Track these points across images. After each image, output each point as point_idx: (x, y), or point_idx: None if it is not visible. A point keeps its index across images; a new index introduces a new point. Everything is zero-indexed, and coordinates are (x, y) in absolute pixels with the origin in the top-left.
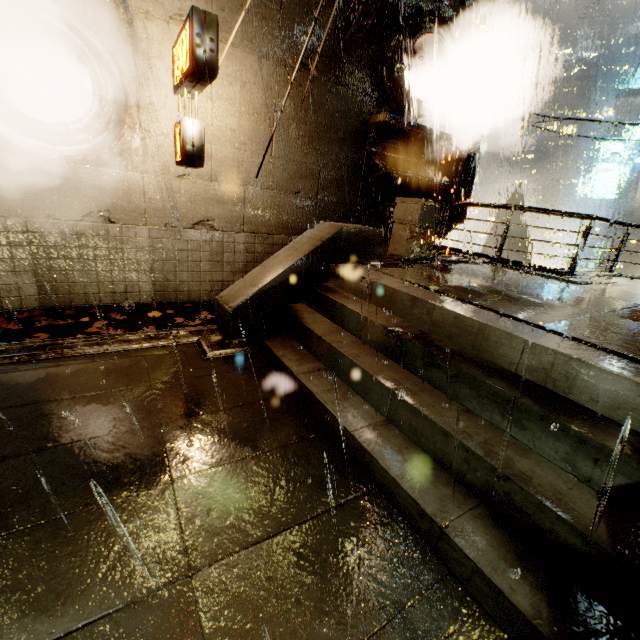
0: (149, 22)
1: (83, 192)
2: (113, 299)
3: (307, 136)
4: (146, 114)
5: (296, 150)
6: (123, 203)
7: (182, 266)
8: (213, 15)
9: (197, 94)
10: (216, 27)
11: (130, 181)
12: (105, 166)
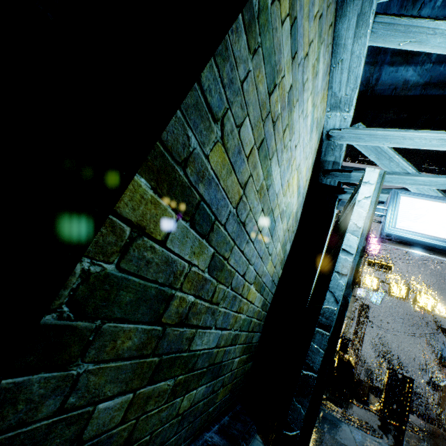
0: None
1: None
2: None
3: None
4: None
5: None
6: None
7: None
8: None
9: None
10: None
11: None
12: None
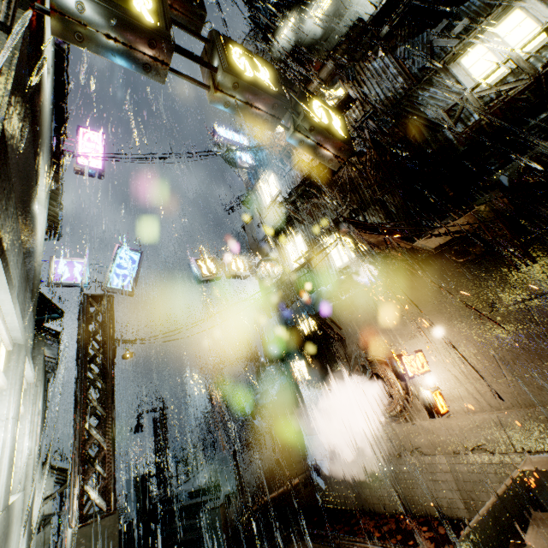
0: (402, 345)
1: (406, 438)
2: (443, 512)
3: (531, 350)
4: (417, 386)
5: (527, 365)
6: (425, 441)
7: (478, 486)
8: (396, 355)
9: (422, 376)
10: (399, 359)
11: (423, 426)
12: (410, 421)
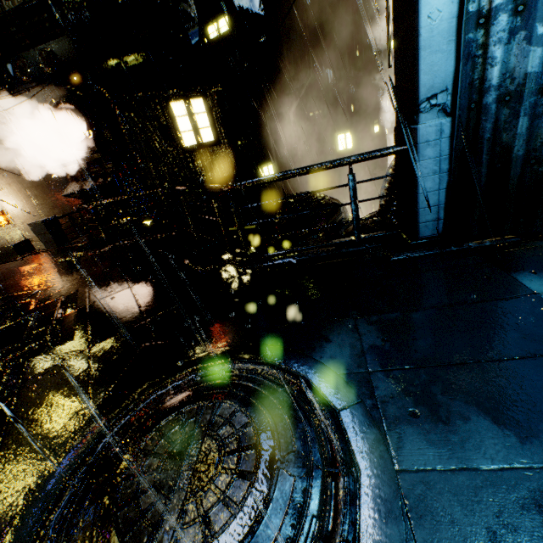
0: None
1: None
2: None
3: (43, 191)
4: None
5: (43, 199)
6: (6, 241)
7: None
8: None
9: None
10: None
11: (3, 233)
12: None
